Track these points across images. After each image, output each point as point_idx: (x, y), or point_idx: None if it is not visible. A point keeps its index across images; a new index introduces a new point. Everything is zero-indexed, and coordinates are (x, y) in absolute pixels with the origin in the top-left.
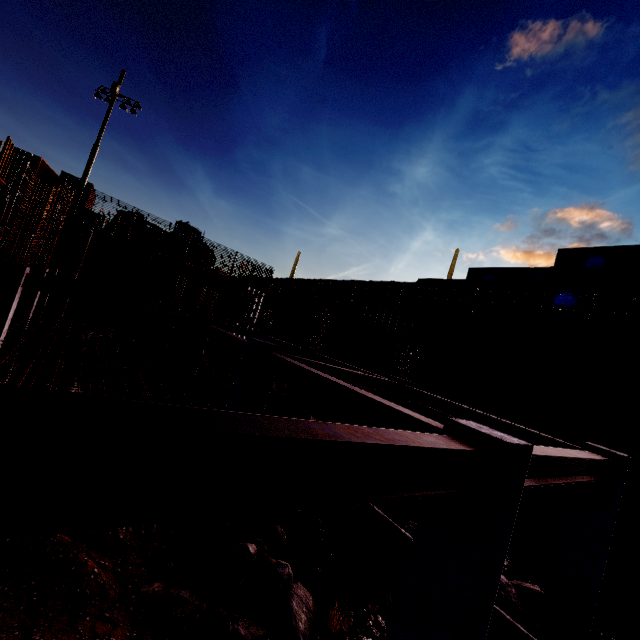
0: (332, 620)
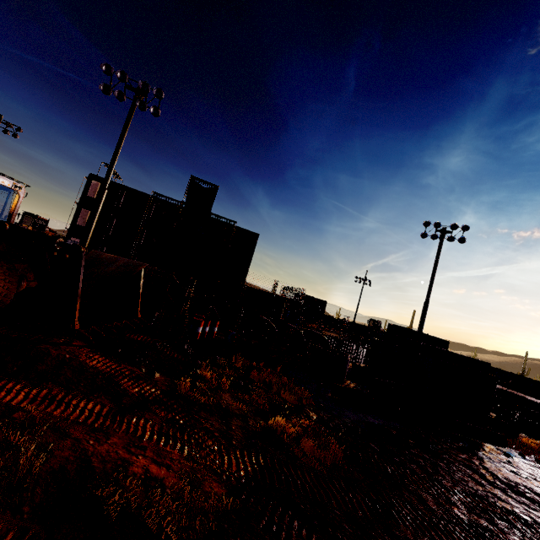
0: None
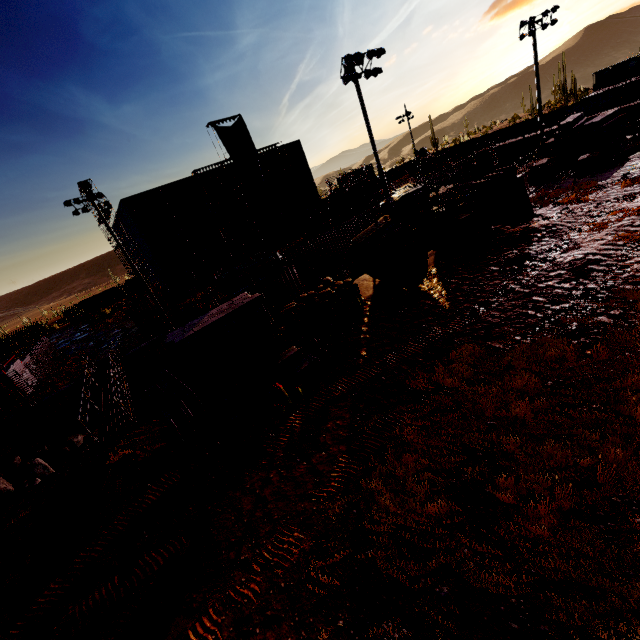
0: None
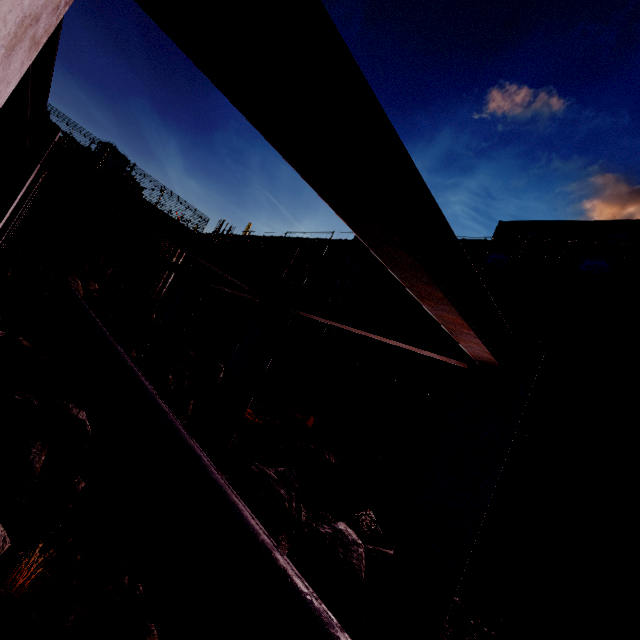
0: (18, 574)
